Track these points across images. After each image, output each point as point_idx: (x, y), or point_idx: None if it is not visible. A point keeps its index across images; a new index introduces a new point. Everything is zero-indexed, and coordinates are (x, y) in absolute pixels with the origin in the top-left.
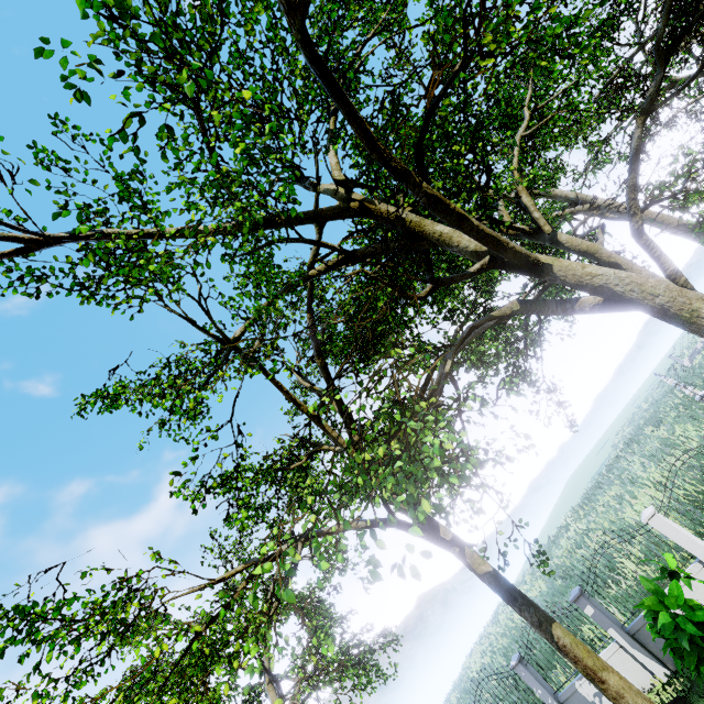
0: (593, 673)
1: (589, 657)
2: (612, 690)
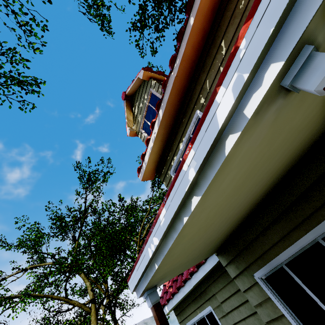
0: None
1: None
2: None
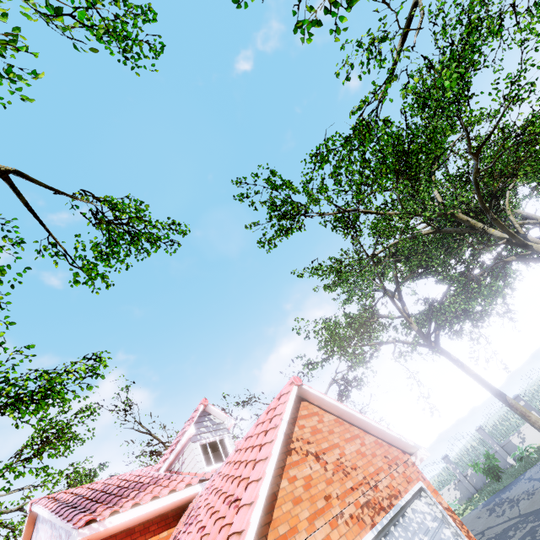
0: (524, 413)
1: (523, 408)
2: (533, 419)
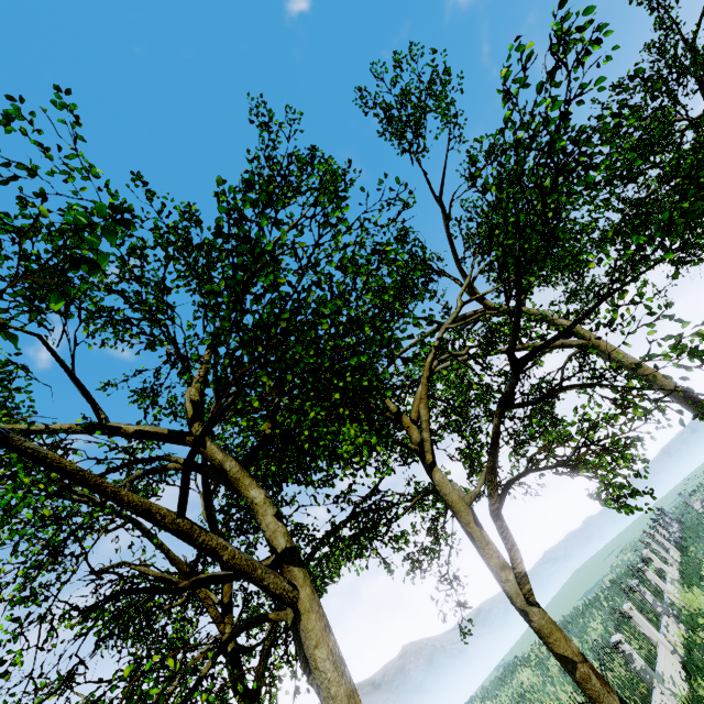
0: None
1: None
2: None
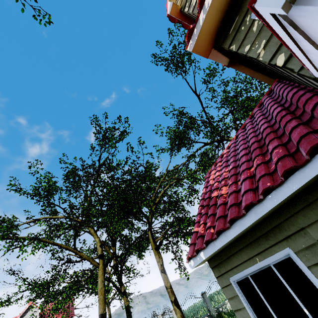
0: None
1: None
2: None
